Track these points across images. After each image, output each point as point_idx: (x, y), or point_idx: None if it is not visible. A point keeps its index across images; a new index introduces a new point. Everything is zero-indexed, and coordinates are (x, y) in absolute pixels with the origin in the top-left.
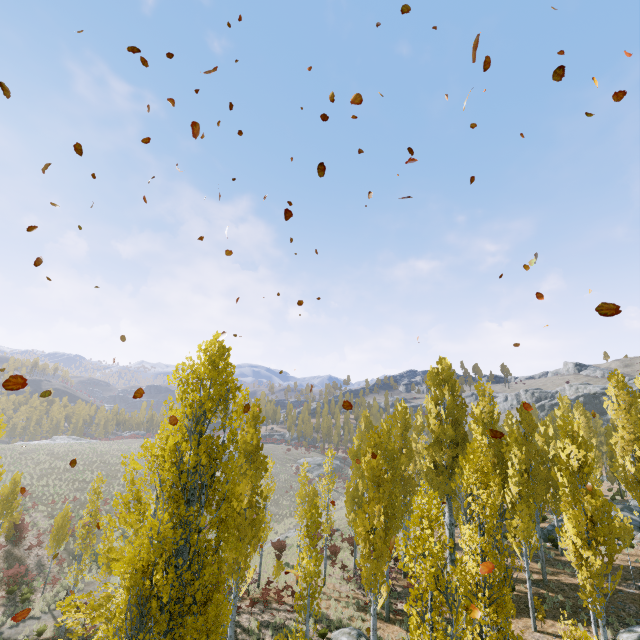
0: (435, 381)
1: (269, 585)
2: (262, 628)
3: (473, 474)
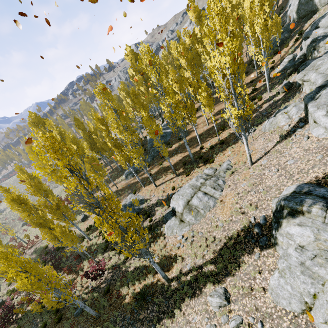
0: (35, 126)
1: (30, 241)
2: (31, 255)
3: (12, 203)
